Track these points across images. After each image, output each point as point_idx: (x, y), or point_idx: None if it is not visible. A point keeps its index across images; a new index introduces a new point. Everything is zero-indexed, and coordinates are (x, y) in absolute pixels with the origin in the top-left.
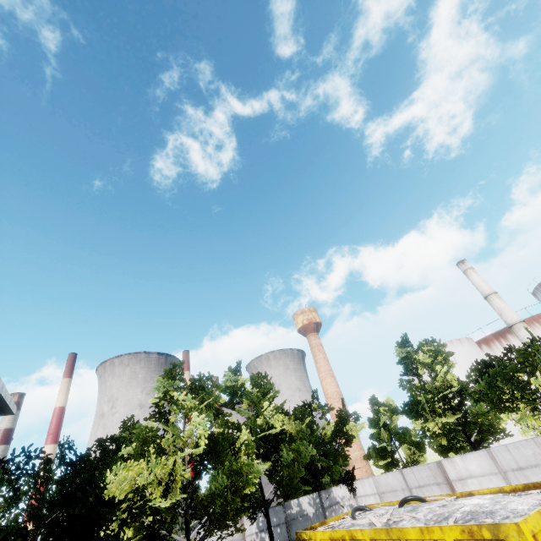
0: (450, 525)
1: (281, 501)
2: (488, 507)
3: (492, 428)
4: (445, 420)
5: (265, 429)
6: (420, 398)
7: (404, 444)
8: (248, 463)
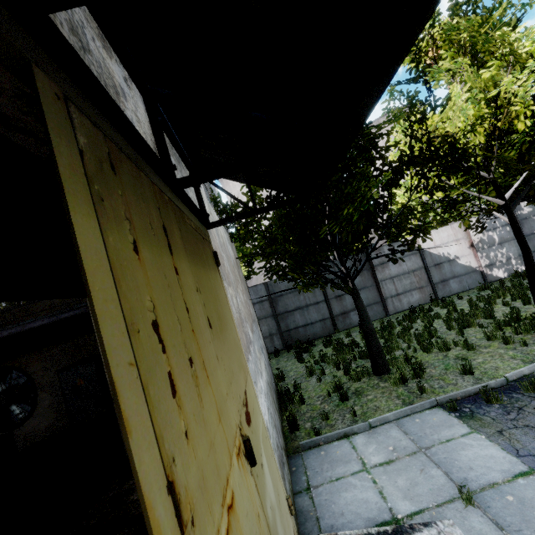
0: None
1: None
2: None
3: None
4: None
5: None
6: None
7: None
8: None
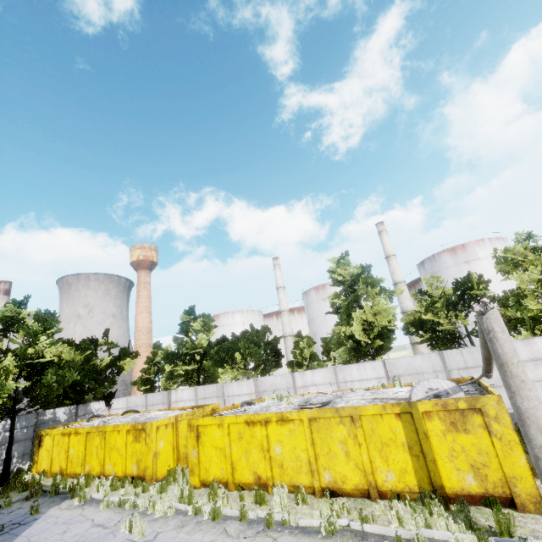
0: (128, 423)
1: (33, 410)
2: (159, 416)
3: (214, 375)
4: (187, 367)
5: (33, 358)
6: (181, 351)
7: (166, 377)
8: (0, 383)
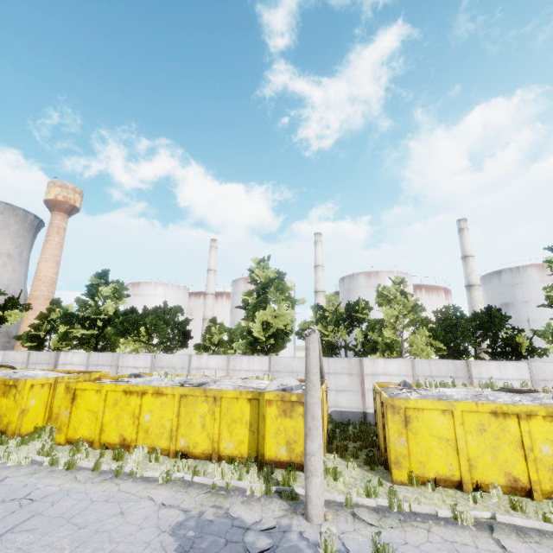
0: None
1: None
2: (38, 375)
3: (115, 344)
4: (85, 332)
5: None
6: (82, 314)
7: (59, 337)
8: None
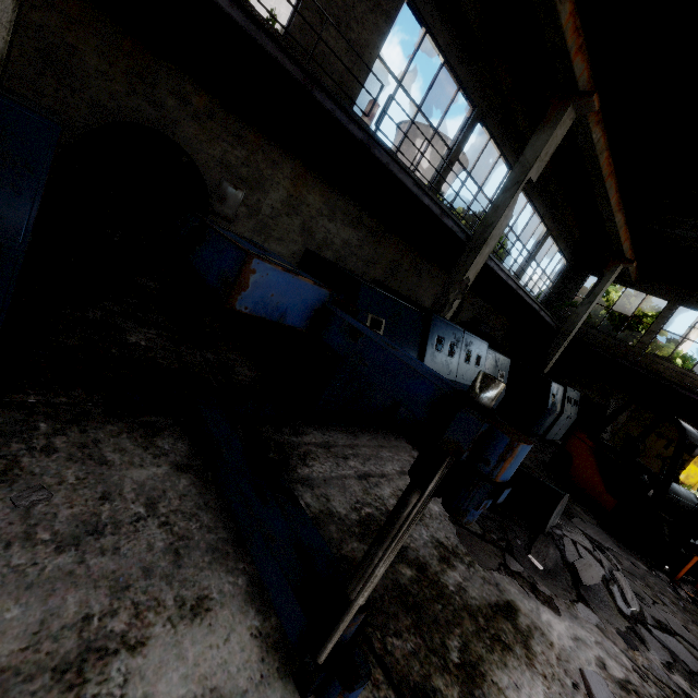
0: None
1: None
2: None
3: None
4: None
5: None
6: None
7: None
8: None
